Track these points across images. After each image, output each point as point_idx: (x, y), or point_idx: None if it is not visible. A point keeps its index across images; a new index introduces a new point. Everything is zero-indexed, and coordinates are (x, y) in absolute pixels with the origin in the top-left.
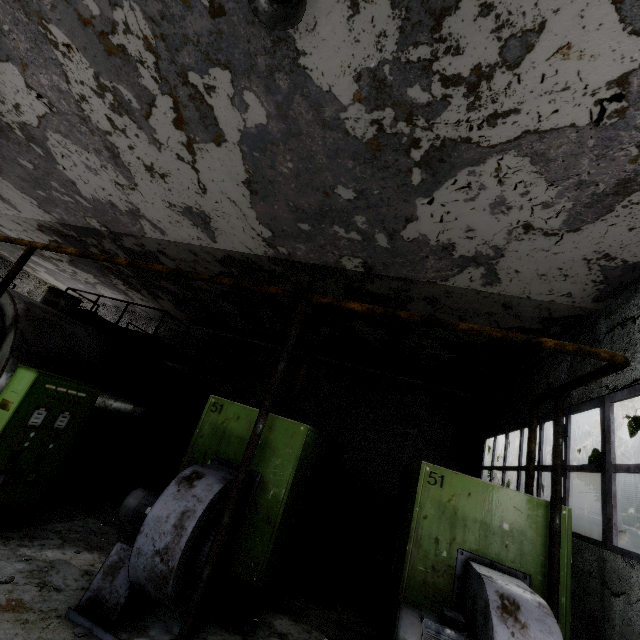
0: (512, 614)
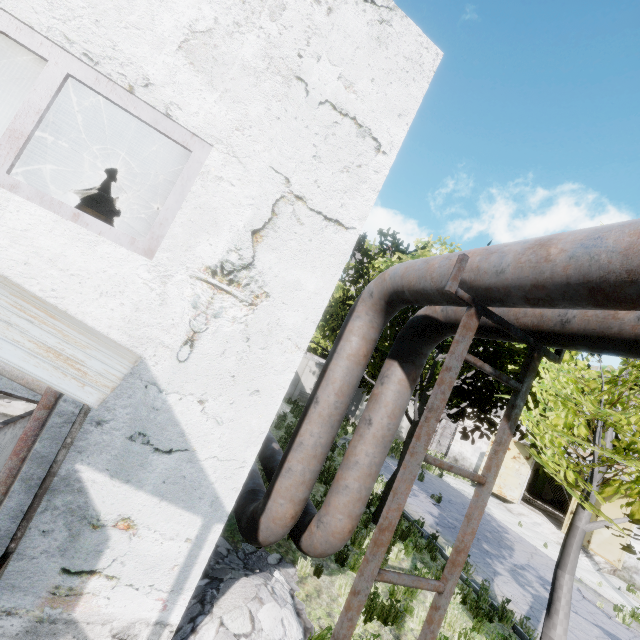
0: None
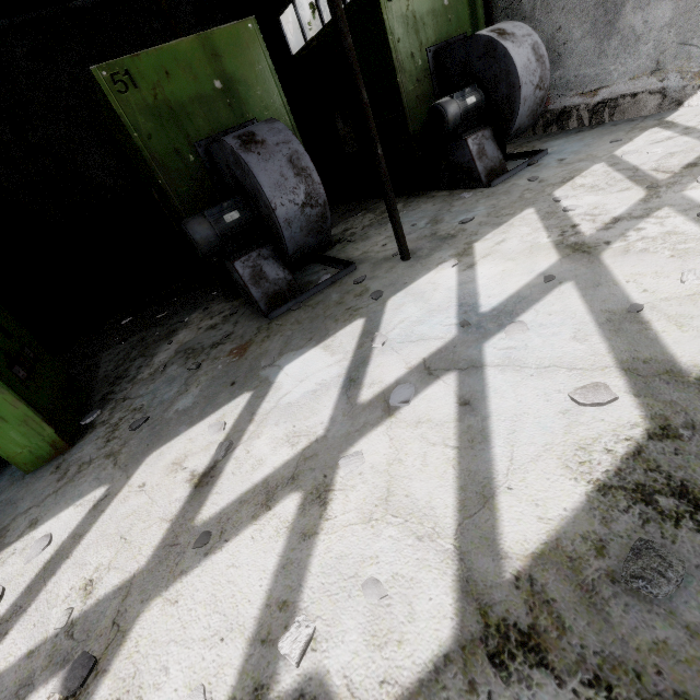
0: (505, 34)
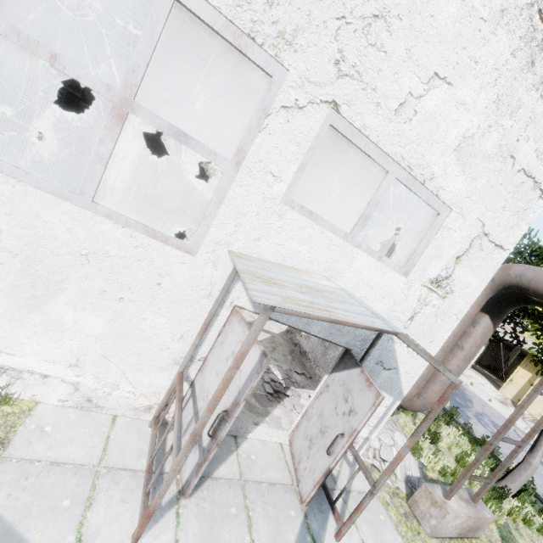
0: None
